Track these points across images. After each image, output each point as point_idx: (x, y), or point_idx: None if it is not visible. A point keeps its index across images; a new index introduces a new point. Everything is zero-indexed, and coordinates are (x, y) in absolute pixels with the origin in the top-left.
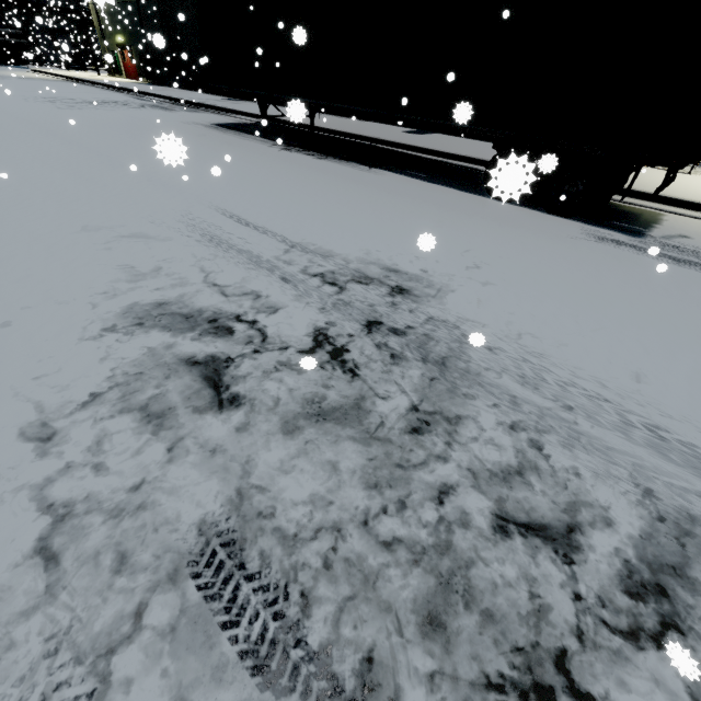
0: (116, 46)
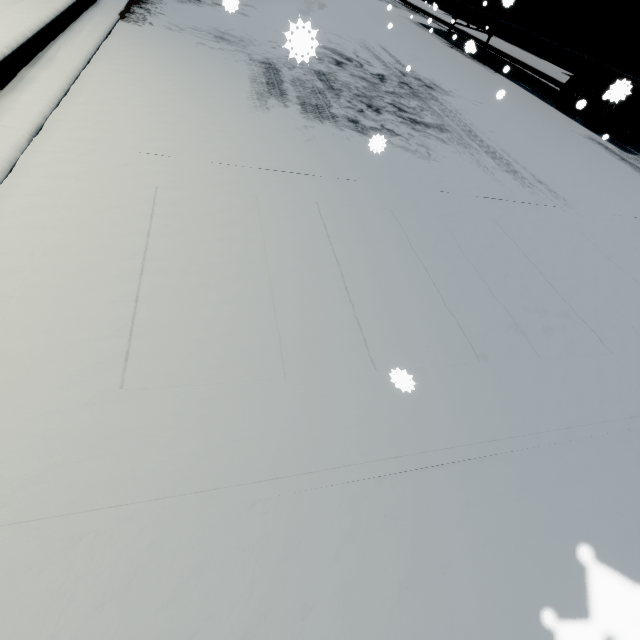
0: None
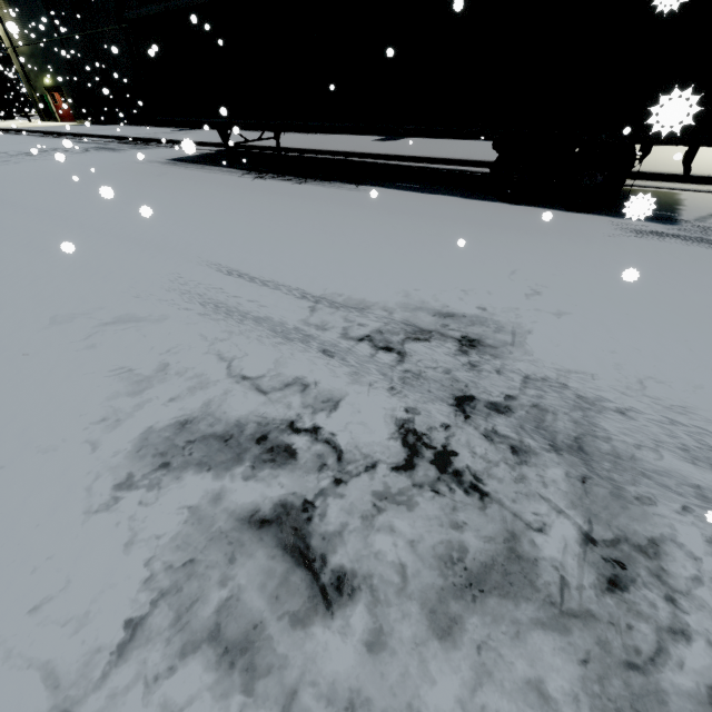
0: (44, 89)
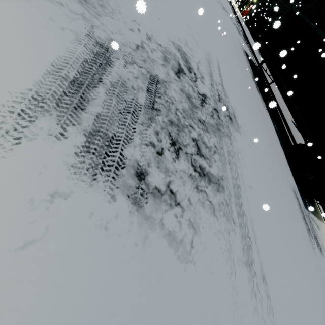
0: (251, 1)
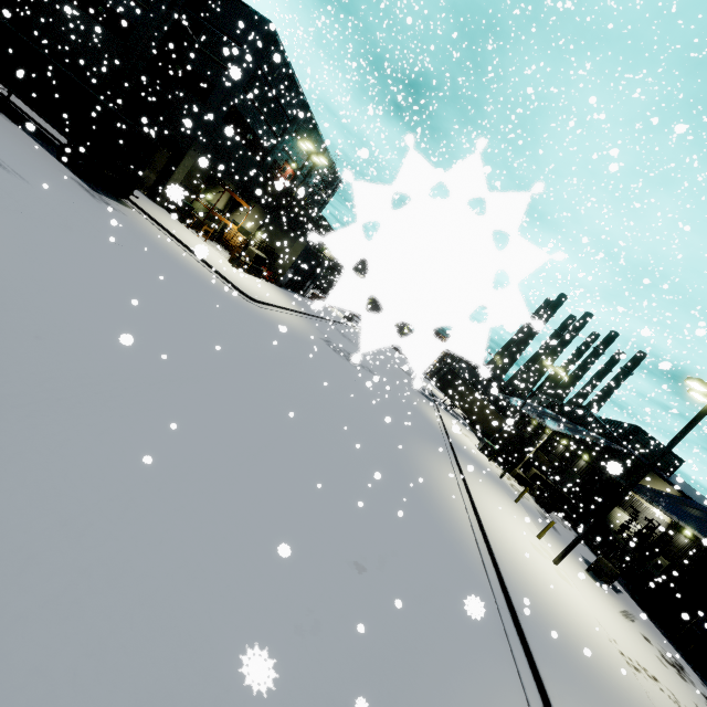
0: None
